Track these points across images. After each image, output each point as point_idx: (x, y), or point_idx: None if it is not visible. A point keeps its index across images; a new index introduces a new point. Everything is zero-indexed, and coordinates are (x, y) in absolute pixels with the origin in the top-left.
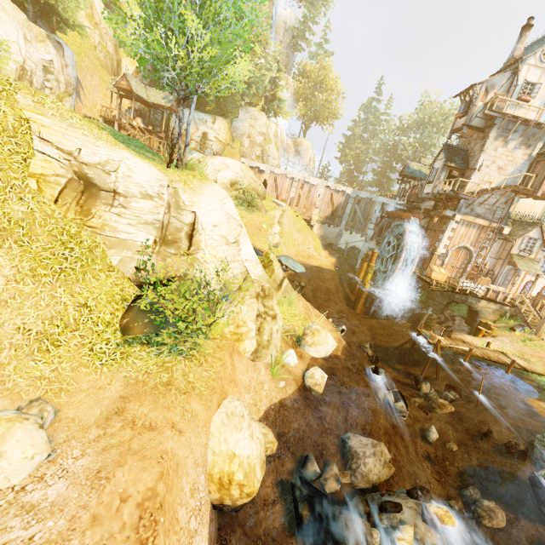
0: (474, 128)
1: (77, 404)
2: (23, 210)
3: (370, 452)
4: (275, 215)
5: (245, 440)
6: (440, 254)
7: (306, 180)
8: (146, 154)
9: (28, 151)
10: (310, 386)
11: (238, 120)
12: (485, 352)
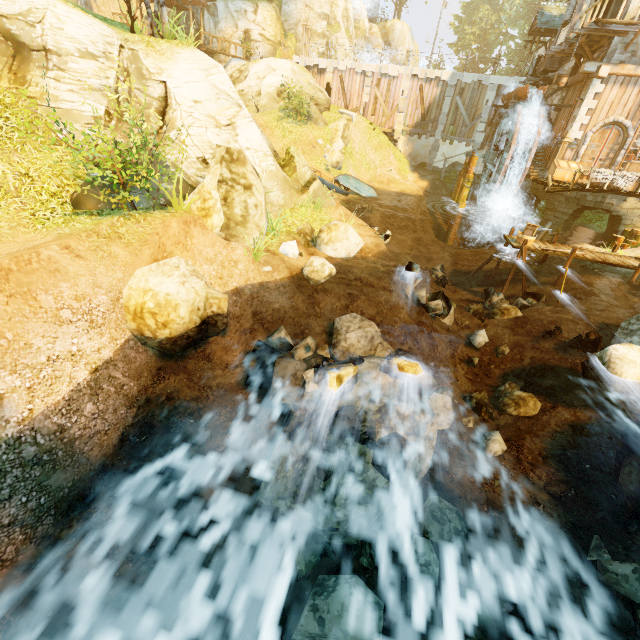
0: None
1: (1, 247)
2: None
3: (354, 325)
4: (337, 127)
5: (172, 284)
6: (573, 141)
7: (382, 71)
8: (114, 26)
9: None
10: (307, 275)
11: (289, 1)
12: (603, 256)
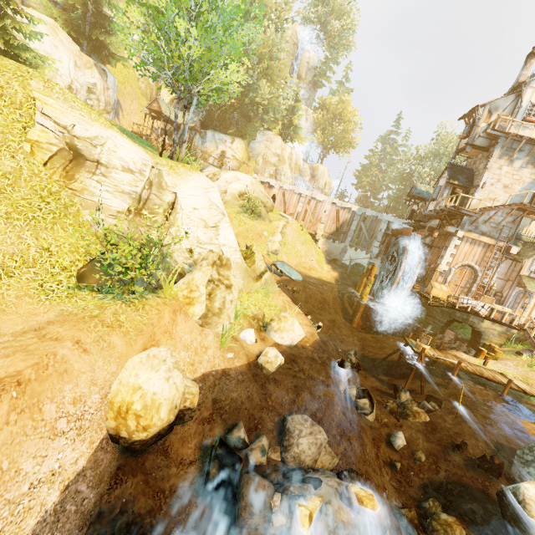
0: (477, 147)
1: (5, 320)
2: (13, 166)
3: (306, 430)
4: (278, 225)
5: (159, 380)
6: (443, 271)
7: (313, 196)
8: (146, 147)
9: (29, 121)
10: (262, 363)
11: (255, 142)
12: (479, 369)
